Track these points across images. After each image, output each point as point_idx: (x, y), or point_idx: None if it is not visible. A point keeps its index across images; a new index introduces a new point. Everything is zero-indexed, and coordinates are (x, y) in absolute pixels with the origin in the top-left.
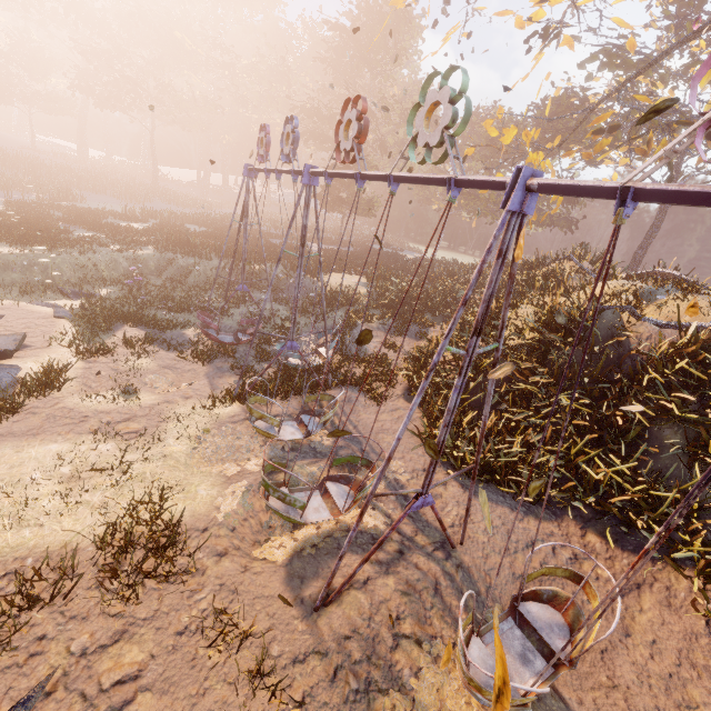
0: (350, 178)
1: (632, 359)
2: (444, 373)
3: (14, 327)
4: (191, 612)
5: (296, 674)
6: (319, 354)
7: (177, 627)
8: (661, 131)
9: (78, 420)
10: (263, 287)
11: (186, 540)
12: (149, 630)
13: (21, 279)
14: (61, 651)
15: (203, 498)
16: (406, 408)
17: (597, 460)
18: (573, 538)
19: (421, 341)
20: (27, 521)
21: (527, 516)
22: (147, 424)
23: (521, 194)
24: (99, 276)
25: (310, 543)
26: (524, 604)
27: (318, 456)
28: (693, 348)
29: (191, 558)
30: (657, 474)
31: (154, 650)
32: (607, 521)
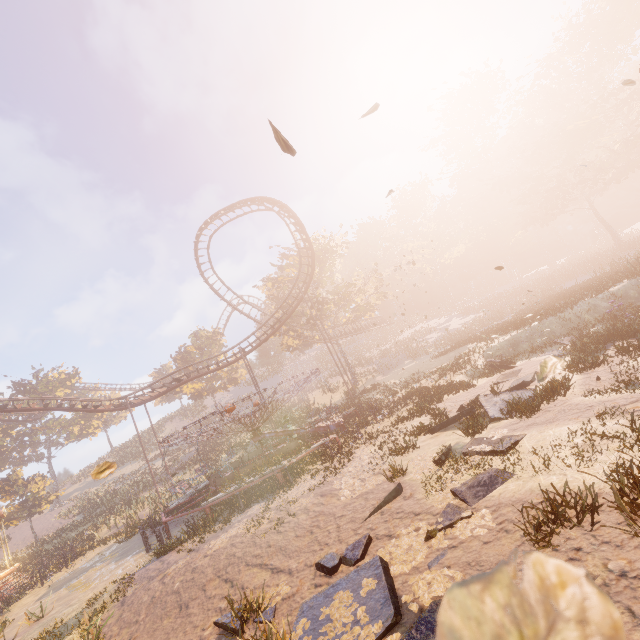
0: None
1: None
2: None
3: (529, 371)
4: None
5: None
6: None
7: None
8: None
9: (583, 409)
10: None
11: None
12: None
13: (529, 347)
14: (597, 564)
15: None
16: None
17: None
18: None
19: None
20: (552, 471)
21: None
22: None
23: None
24: (584, 323)
25: None
26: None
27: None
28: None
29: None
30: None
31: None
32: None
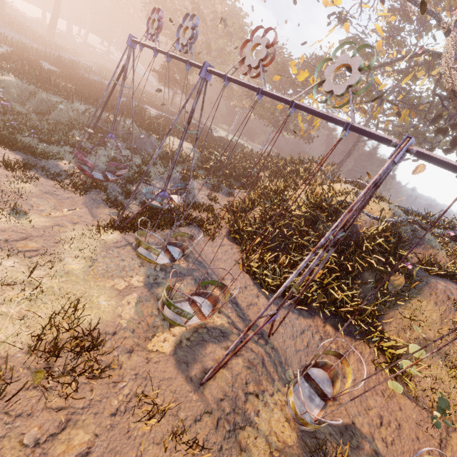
0: (251, 89)
1: (357, 233)
2: (254, 225)
3: None
4: (118, 397)
5: (197, 429)
6: (170, 199)
7: (110, 410)
8: (369, 99)
9: None
10: (117, 135)
11: (104, 343)
12: (88, 416)
13: None
14: (15, 445)
15: (106, 307)
16: (228, 244)
17: (335, 287)
18: (320, 327)
19: (229, 198)
20: None
21: (299, 316)
22: (44, 244)
23: (402, 153)
24: None
25: (185, 338)
26: (310, 369)
27: (179, 275)
28: (388, 234)
29: (109, 356)
30: (364, 297)
31: (97, 430)
32: (336, 319)
